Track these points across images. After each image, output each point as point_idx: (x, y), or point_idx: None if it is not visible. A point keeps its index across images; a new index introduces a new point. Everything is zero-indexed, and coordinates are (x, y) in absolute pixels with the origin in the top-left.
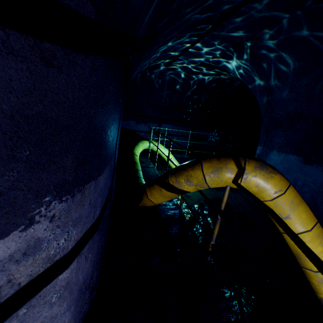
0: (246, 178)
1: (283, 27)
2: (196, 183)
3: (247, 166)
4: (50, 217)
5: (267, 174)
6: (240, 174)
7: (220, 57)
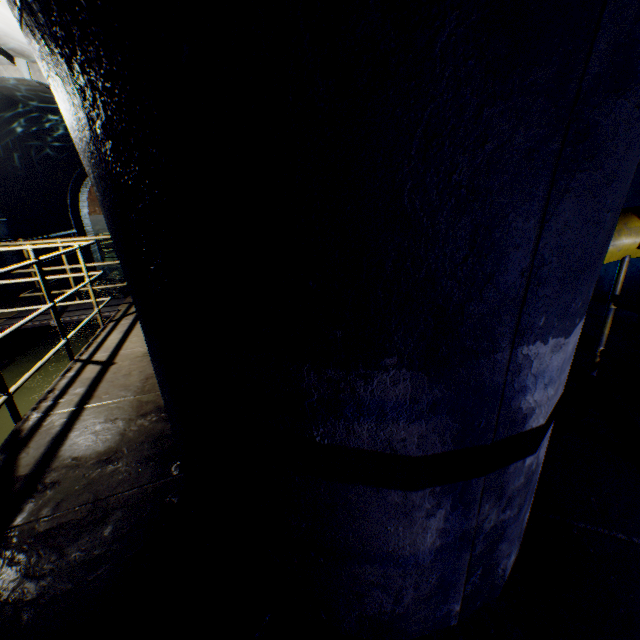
0: None
1: None
2: None
3: None
4: None
5: None
6: None
7: None
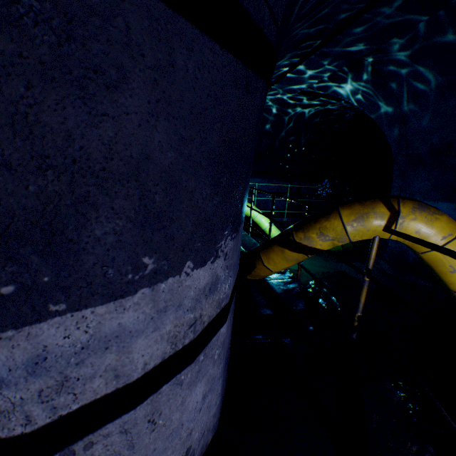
0: (402, 223)
1: (420, 32)
2: (333, 237)
3: (402, 208)
4: (224, 255)
5: (429, 215)
6: (393, 219)
7: (328, 81)
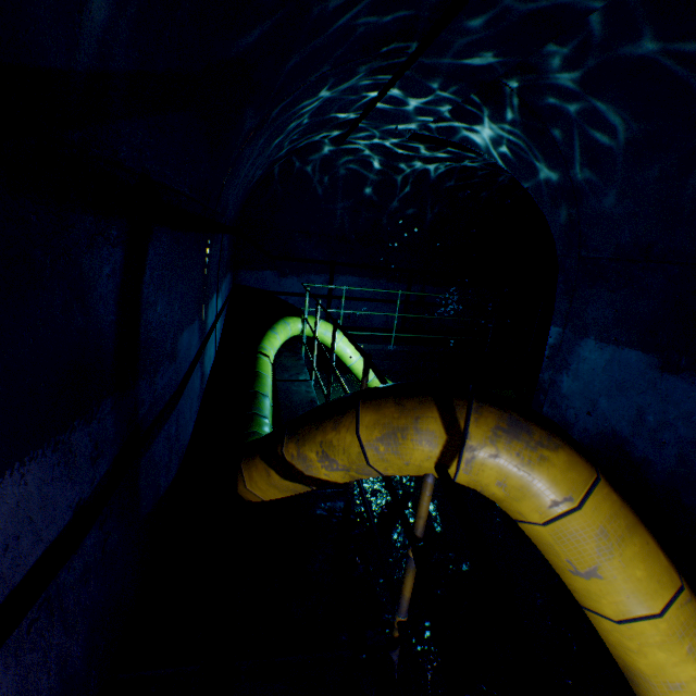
0: (472, 460)
1: (594, 35)
2: (344, 465)
3: (474, 426)
4: None
5: (529, 450)
6: (455, 450)
7: (453, 120)
